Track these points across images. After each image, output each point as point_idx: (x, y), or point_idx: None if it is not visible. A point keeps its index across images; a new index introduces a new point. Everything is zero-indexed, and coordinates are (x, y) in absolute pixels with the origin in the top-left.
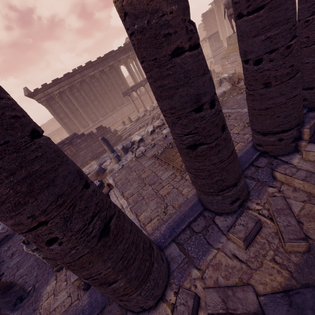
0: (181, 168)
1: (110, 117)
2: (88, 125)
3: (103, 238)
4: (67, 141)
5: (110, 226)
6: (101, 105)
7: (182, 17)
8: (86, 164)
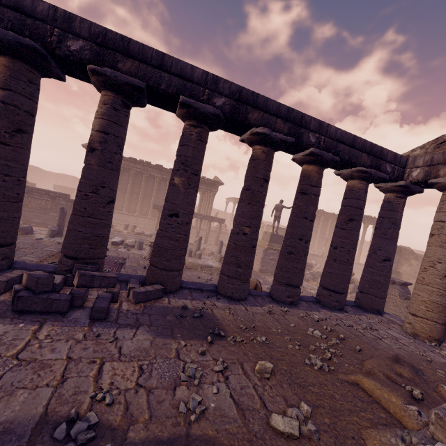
0: (44, 262)
1: (134, 217)
2: None
3: None
4: (52, 194)
5: None
6: (137, 202)
7: (0, 127)
8: (45, 226)
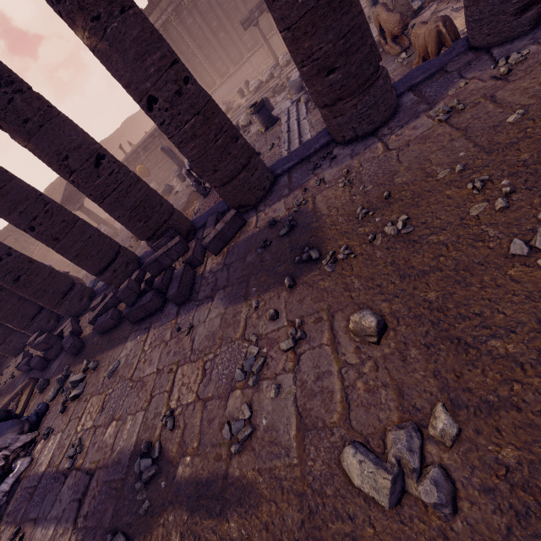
0: None
1: (246, 64)
2: (215, 84)
3: (16, 284)
4: (156, 134)
5: (20, 279)
6: (230, 39)
7: None
8: None
